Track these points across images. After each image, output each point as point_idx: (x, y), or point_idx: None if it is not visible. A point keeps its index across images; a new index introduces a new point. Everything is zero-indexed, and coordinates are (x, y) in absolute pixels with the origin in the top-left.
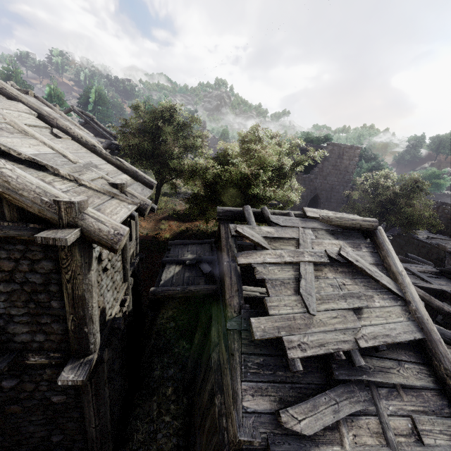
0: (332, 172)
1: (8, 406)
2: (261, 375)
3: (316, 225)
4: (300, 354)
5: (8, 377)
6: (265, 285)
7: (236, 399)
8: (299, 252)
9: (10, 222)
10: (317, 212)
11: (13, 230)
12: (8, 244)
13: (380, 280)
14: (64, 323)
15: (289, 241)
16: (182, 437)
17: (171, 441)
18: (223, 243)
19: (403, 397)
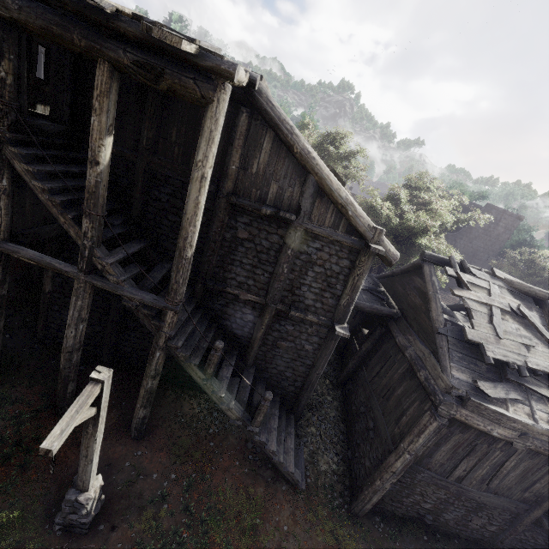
0: (481, 236)
1: (280, 342)
2: (461, 362)
3: (501, 284)
4: (493, 356)
5: (288, 324)
6: (468, 313)
7: (446, 369)
8: (491, 299)
9: (342, 233)
10: (502, 274)
11: (342, 238)
12: (332, 245)
13: (545, 335)
14: (336, 300)
15: (483, 289)
16: (341, 412)
17: (333, 412)
18: (427, 278)
19: (547, 404)
